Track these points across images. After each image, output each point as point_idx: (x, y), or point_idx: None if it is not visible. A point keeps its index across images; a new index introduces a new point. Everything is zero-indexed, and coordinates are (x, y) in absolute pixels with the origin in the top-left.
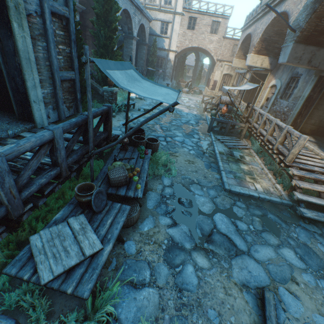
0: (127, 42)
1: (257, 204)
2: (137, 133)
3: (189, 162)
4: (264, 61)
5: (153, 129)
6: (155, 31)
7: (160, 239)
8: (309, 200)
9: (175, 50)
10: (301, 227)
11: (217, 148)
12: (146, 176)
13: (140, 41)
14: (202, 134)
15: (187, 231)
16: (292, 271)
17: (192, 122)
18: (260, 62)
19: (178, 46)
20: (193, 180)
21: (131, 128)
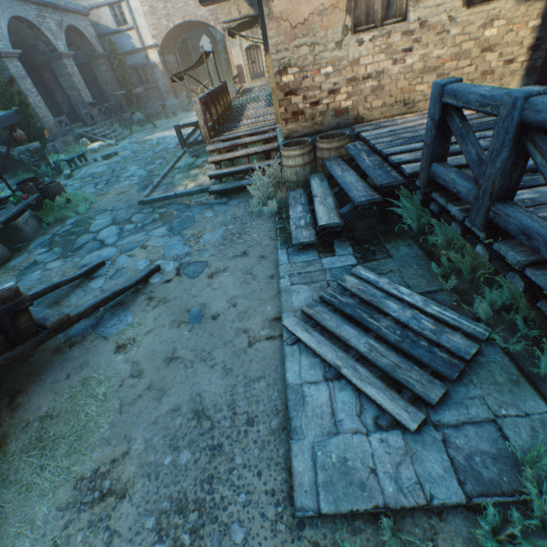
0: (58, 67)
1: (171, 202)
2: (24, 183)
3: (120, 194)
4: (239, 5)
5: (98, 176)
6: (107, 26)
7: (25, 266)
8: (218, 173)
9: (153, 45)
10: (204, 205)
11: (178, 164)
12: (8, 217)
13: (89, 54)
14: (172, 156)
15: (58, 251)
16: (148, 241)
17: (171, 146)
18: (235, 9)
19: (156, 35)
20: (107, 209)
21: (24, 181)
